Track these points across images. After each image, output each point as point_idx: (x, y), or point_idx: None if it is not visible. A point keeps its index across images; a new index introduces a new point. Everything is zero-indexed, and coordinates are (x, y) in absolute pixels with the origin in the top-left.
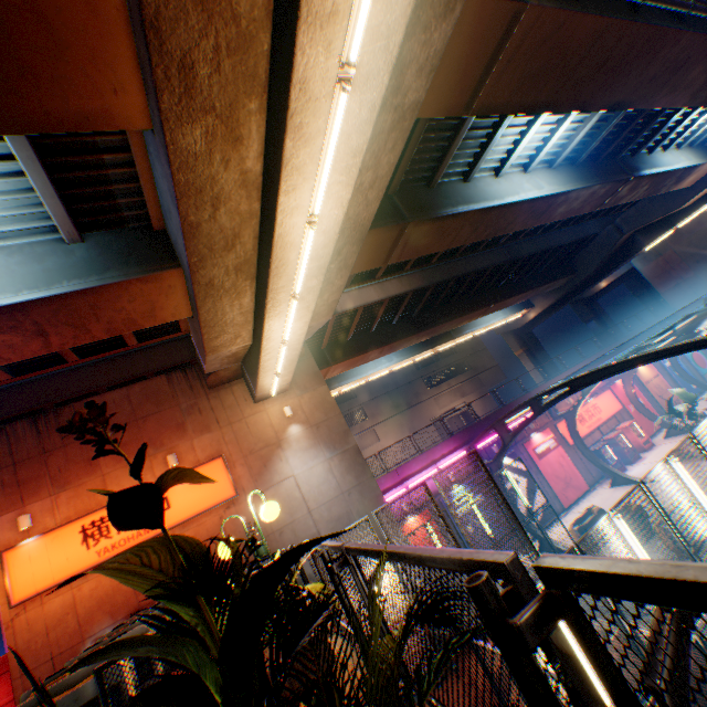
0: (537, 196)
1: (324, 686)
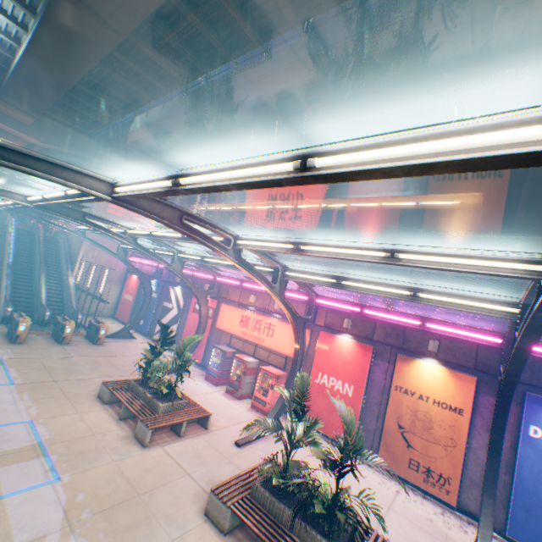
0: (18, 60)
1: None
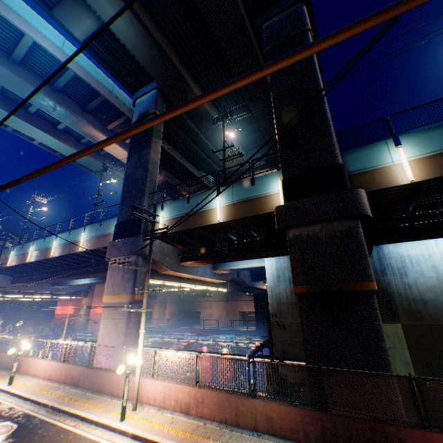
0: (84, 283)
1: None
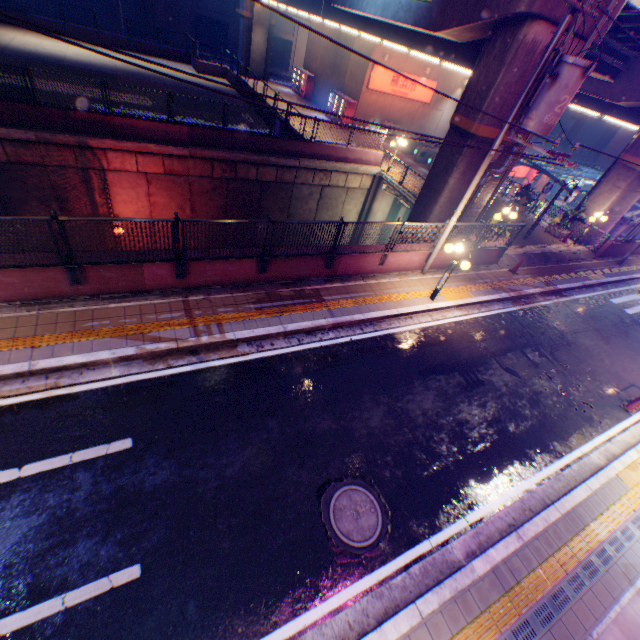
0: None
1: (526, 195)
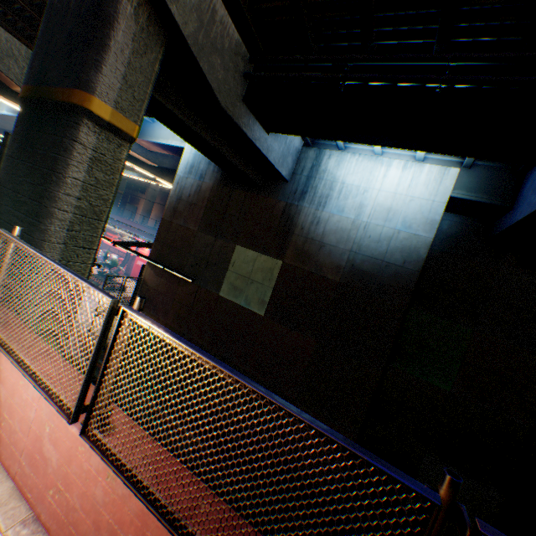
0: (1, 113)
1: None
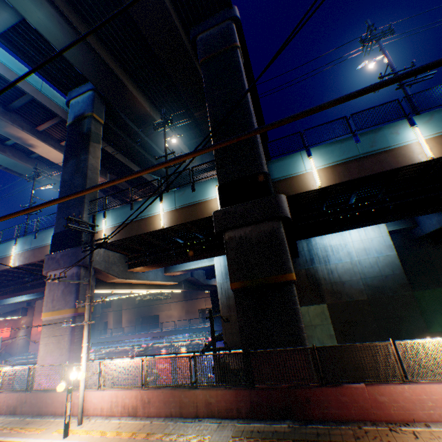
0: (20, 300)
1: None
